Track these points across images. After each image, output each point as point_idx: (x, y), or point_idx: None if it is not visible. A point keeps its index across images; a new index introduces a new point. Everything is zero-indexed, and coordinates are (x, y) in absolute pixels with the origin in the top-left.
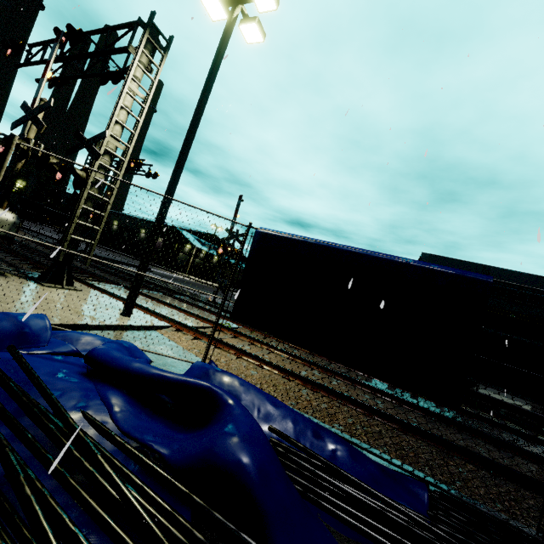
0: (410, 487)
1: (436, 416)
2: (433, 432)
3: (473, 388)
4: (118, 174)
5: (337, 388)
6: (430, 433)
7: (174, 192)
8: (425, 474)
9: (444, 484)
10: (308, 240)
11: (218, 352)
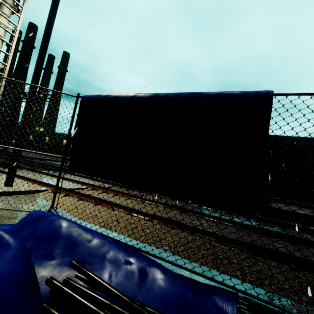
0: (219, 302)
1: (245, 226)
2: (244, 238)
3: (269, 205)
4: (0, 85)
5: (172, 217)
6: (240, 240)
7: (36, 89)
8: (237, 279)
9: (254, 285)
10: (120, 96)
11: (80, 202)
